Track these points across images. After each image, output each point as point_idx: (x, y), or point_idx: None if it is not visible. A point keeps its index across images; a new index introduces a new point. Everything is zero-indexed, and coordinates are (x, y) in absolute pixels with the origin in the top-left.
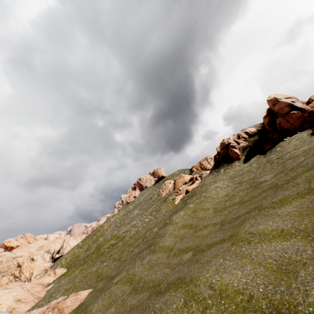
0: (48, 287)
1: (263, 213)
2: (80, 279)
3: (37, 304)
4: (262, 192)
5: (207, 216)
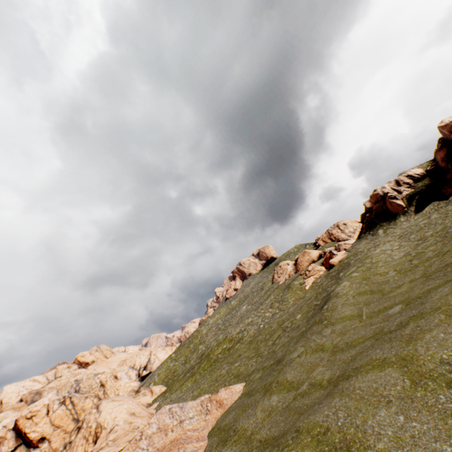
0: (154, 405)
1: None
2: (208, 384)
3: None
4: None
5: (391, 279)
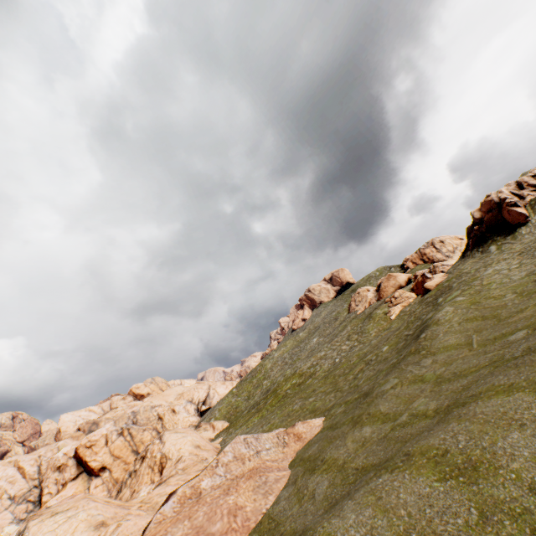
0: (217, 440)
1: None
2: (279, 419)
3: None
4: None
5: (509, 303)
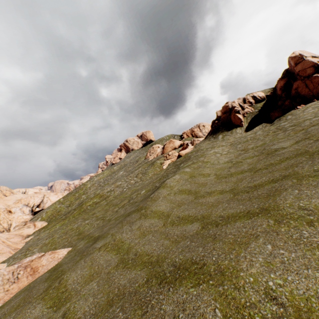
0: (27, 239)
1: (309, 183)
2: (59, 235)
3: (13, 256)
4: (285, 159)
5: (209, 182)
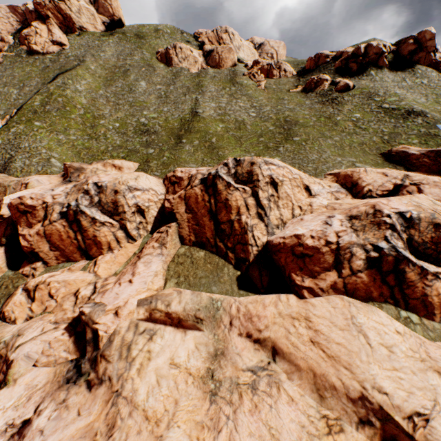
0: None
1: None
2: (333, 149)
3: (316, 169)
4: None
5: None
